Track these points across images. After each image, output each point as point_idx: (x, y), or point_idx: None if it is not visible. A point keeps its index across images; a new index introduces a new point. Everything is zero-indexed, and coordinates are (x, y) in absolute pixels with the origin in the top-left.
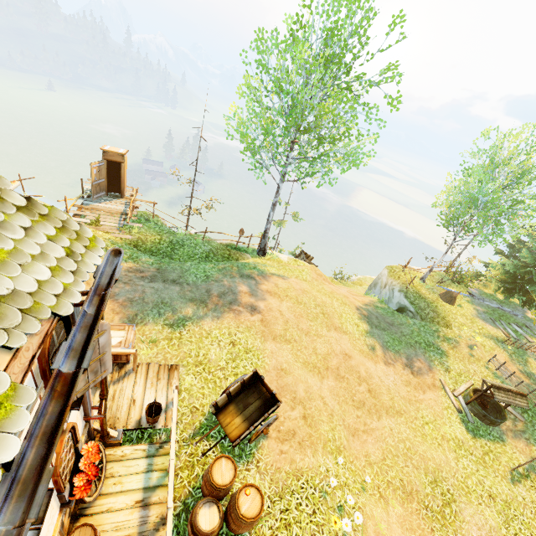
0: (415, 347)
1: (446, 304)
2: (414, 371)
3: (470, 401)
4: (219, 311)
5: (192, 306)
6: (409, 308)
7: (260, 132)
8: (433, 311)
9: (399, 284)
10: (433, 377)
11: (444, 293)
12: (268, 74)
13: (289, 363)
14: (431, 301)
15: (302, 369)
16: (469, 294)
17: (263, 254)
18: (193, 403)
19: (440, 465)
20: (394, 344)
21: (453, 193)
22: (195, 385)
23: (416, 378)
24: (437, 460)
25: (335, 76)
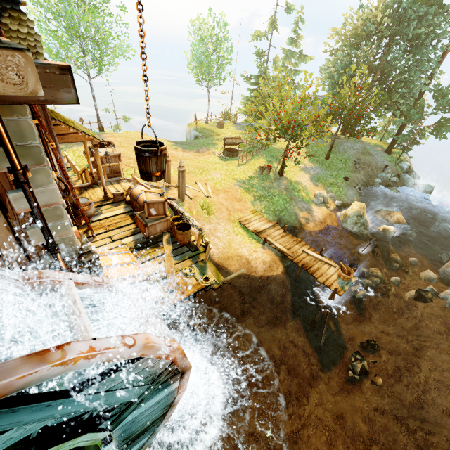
0: (202, 146)
1: (220, 129)
2: (200, 152)
3: (223, 152)
4: (80, 144)
5: (63, 145)
6: (199, 135)
7: (59, 48)
8: (211, 132)
9: (193, 128)
10: (209, 152)
11: (217, 124)
12: (43, 8)
13: (125, 152)
14: (210, 129)
15: (133, 153)
16: (234, 123)
17: (103, 131)
18: (78, 164)
19: (204, 166)
20: (190, 148)
21: (190, 61)
22: (77, 161)
23: (200, 154)
24: (203, 165)
25: (84, 1)
